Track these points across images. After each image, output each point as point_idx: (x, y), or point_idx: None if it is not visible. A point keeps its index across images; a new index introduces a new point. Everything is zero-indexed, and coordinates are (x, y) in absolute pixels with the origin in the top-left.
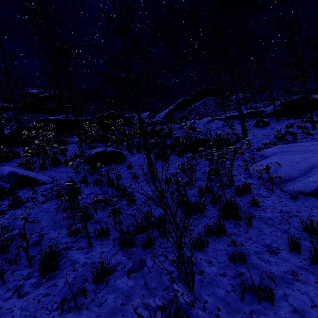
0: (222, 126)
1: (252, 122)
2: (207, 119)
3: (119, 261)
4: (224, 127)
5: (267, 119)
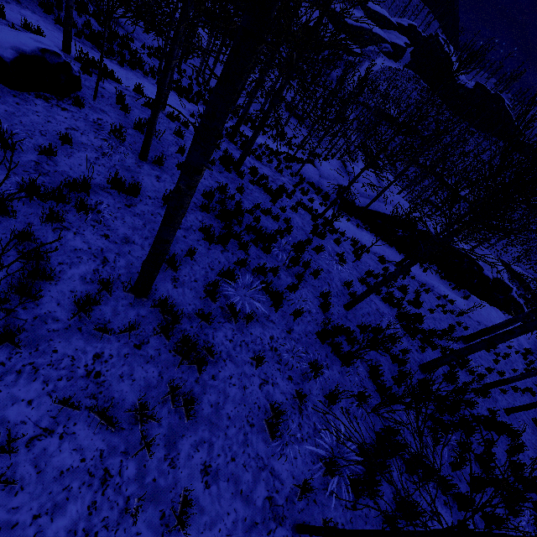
0: None
1: None
2: None
3: None
4: None
5: None
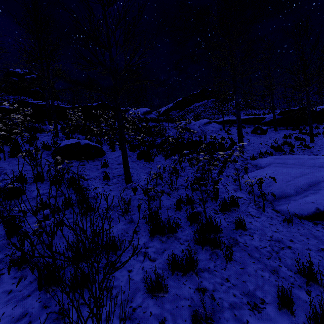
0: (218, 130)
1: (249, 129)
2: (204, 120)
3: (26, 311)
4: (221, 131)
5: (265, 127)
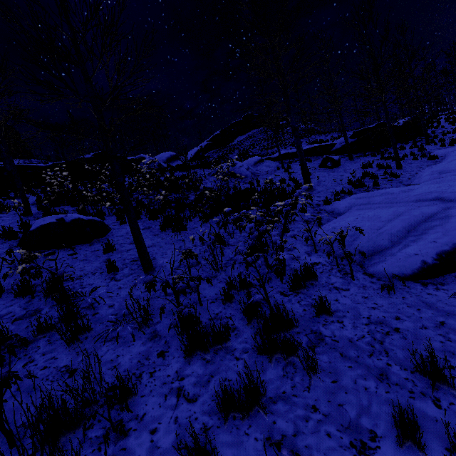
0: (275, 170)
1: (317, 162)
2: (254, 159)
3: None
4: (279, 170)
5: (337, 156)
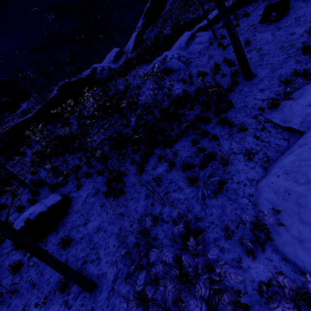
0: (208, 46)
1: (256, 14)
2: (184, 37)
3: None
4: (212, 46)
5: None
